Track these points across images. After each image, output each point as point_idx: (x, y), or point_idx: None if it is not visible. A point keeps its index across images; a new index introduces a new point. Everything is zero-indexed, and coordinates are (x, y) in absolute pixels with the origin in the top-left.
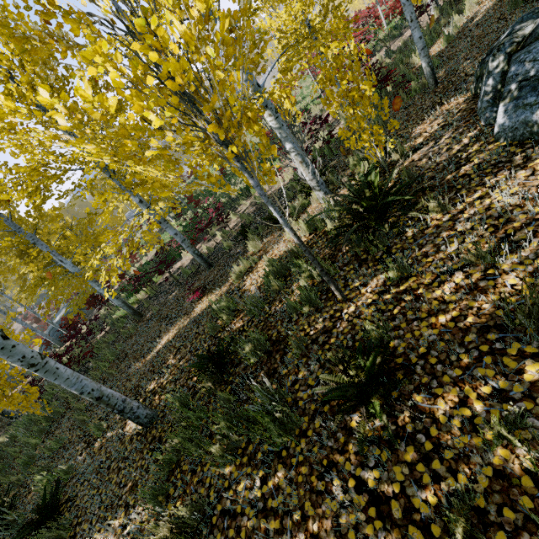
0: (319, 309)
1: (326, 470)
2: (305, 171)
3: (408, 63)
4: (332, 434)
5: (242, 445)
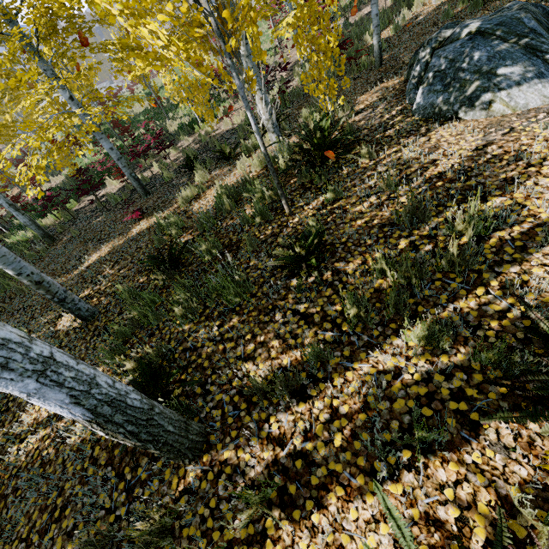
0: (269, 221)
1: (271, 310)
2: (263, 109)
3: (361, 39)
4: (276, 292)
5: (200, 311)
